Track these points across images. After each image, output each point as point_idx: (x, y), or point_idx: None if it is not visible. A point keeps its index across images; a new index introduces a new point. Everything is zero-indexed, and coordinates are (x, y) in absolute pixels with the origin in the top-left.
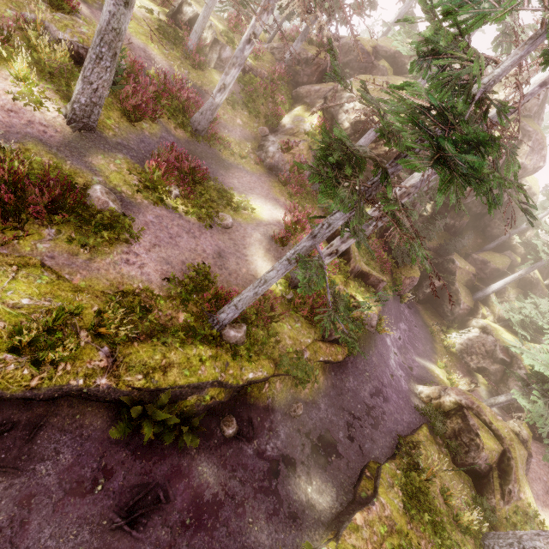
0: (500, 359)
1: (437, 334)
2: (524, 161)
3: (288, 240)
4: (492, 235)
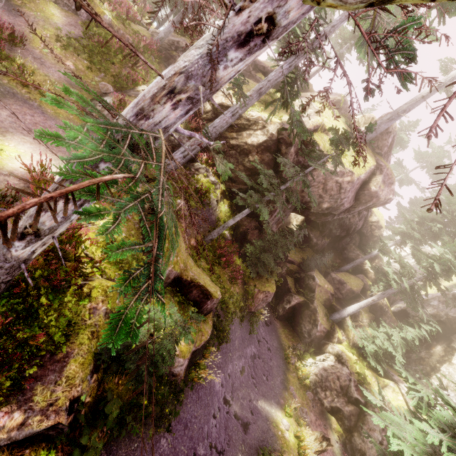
0: (355, 399)
1: (292, 360)
2: (378, 190)
3: (16, 204)
4: (348, 257)
